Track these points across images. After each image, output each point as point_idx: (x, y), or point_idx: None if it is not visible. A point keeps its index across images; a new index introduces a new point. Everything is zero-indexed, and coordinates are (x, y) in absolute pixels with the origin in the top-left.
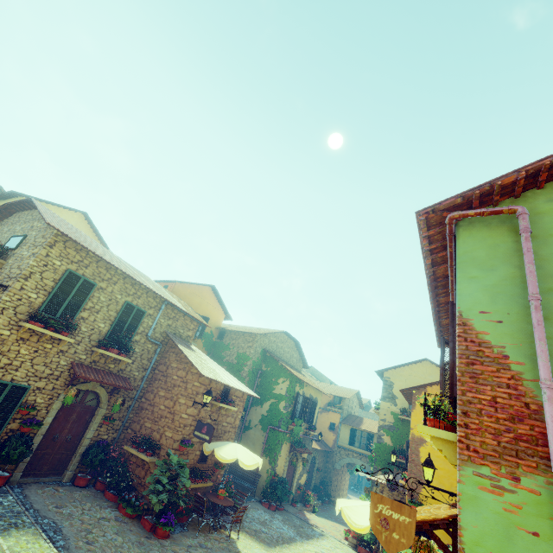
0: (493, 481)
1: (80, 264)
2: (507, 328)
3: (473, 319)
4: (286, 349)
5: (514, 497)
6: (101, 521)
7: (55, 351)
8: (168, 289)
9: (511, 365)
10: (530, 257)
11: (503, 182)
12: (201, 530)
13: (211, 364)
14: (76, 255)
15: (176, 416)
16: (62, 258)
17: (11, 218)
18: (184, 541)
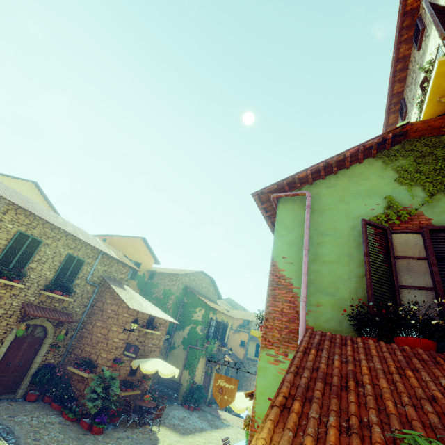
0: (275, 357)
1: (29, 226)
2: (295, 267)
3: (278, 262)
4: (204, 285)
5: (284, 365)
6: (47, 424)
7: (8, 295)
8: (106, 242)
9: (293, 289)
10: (307, 223)
11: (299, 176)
12: (130, 427)
13: (139, 299)
14: (25, 219)
15: (110, 341)
16: (14, 222)
17: None
18: (114, 435)
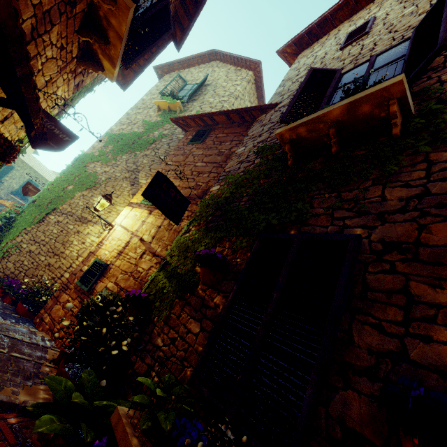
0: None
1: None
2: None
3: None
4: None
5: None
6: None
7: None
8: None
9: None
10: None
11: None
12: None
13: None
14: None
15: None
16: None
17: None
18: None
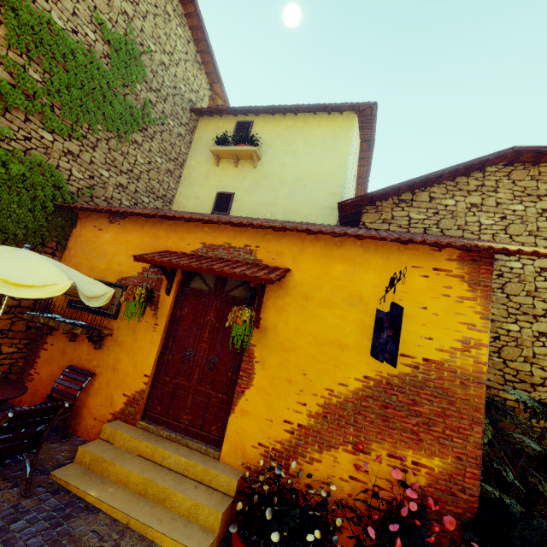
0: None
1: None
2: None
3: None
4: None
5: None
6: None
7: None
8: None
9: None
10: None
11: None
12: None
13: None
14: None
15: None
16: None
17: (492, 177)
18: None
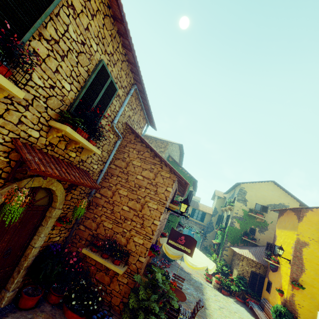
0: None
1: None
2: None
3: None
4: (176, 157)
5: None
6: None
7: None
8: None
9: None
10: None
11: None
12: None
13: None
14: None
15: (147, 222)
16: None
17: None
18: None
